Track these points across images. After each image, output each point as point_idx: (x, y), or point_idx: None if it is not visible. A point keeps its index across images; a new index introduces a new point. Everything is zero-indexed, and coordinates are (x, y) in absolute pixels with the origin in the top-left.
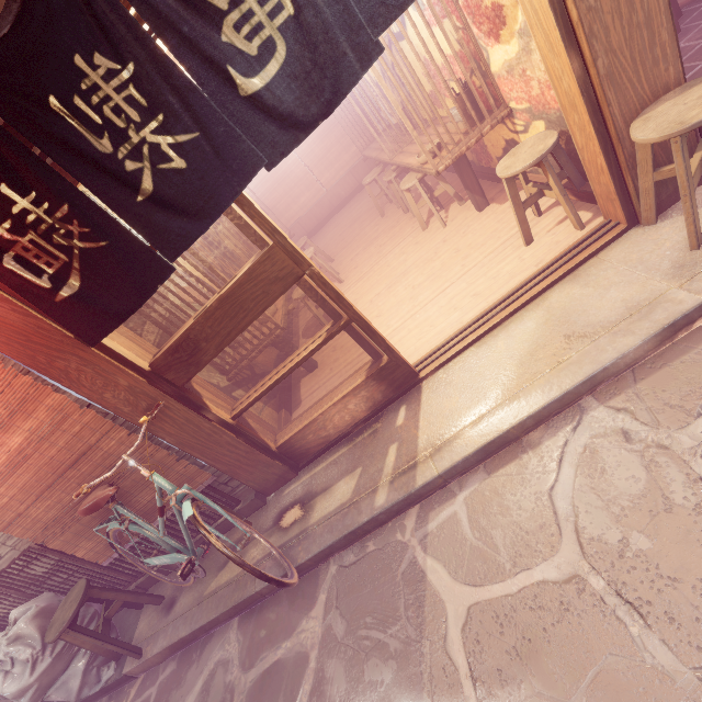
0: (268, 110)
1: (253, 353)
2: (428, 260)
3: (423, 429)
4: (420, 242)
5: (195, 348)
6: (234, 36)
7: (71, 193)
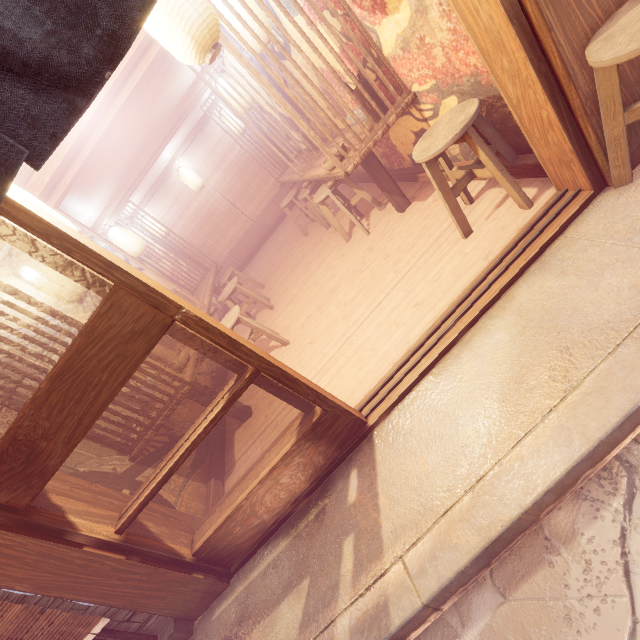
0: None
1: (158, 419)
2: (356, 272)
3: (386, 511)
4: (346, 255)
5: (31, 451)
6: None
7: None
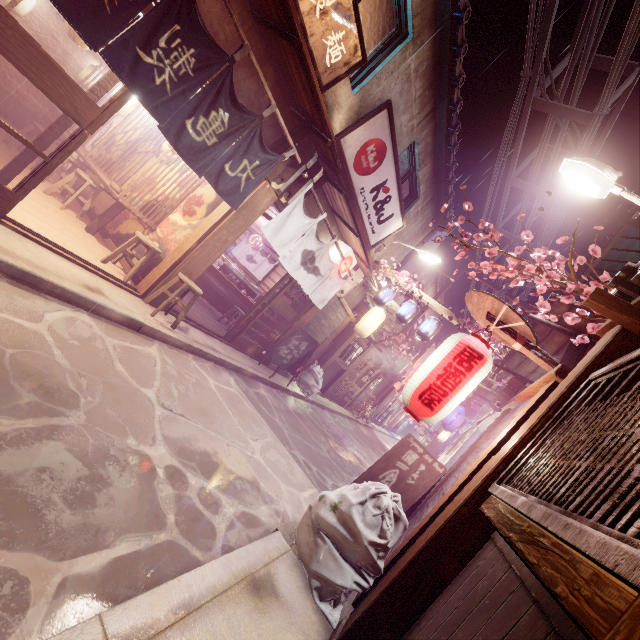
0: (181, 131)
1: None
2: (39, 202)
3: None
4: (38, 192)
5: None
6: (202, 121)
7: (137, 7)
